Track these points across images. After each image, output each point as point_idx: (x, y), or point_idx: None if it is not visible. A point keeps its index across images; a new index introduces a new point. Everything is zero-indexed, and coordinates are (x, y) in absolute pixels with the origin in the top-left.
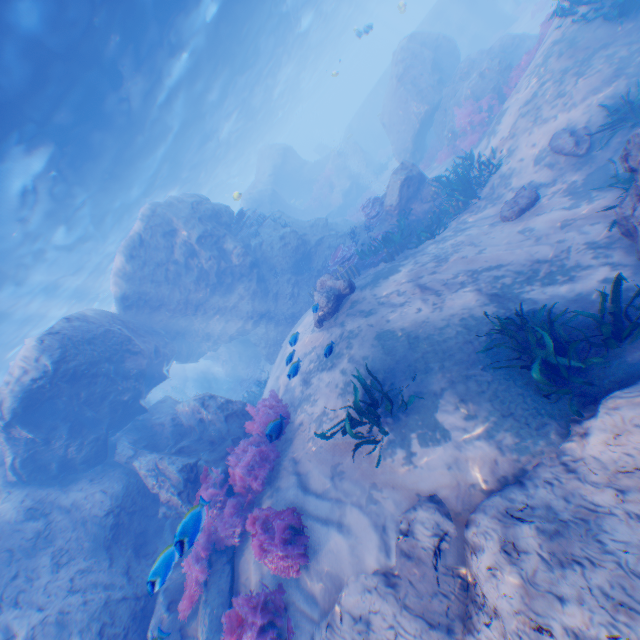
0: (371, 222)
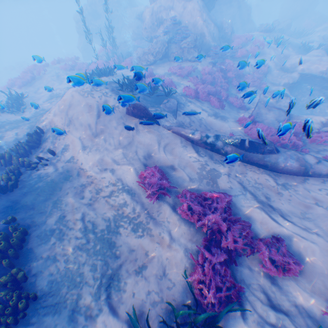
0: None
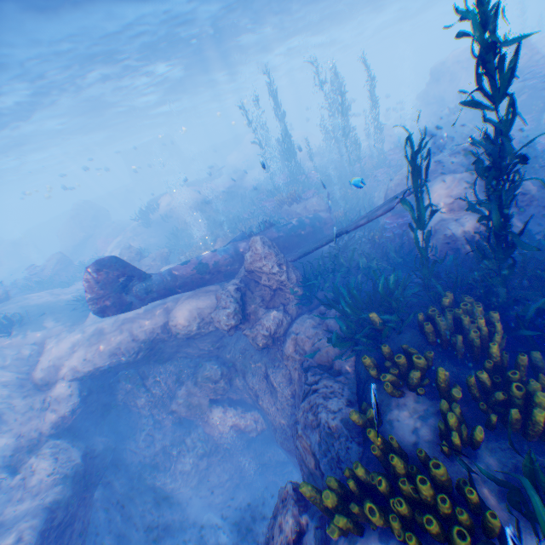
0: (32, 277)
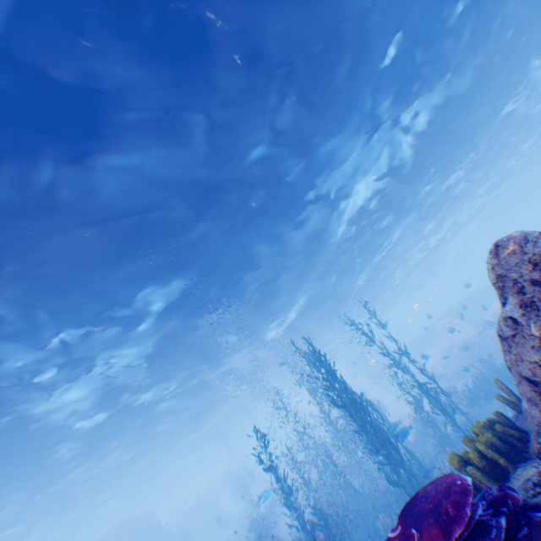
0: None
